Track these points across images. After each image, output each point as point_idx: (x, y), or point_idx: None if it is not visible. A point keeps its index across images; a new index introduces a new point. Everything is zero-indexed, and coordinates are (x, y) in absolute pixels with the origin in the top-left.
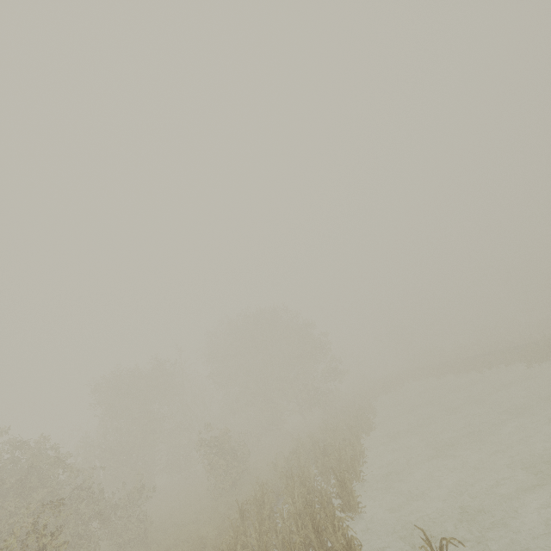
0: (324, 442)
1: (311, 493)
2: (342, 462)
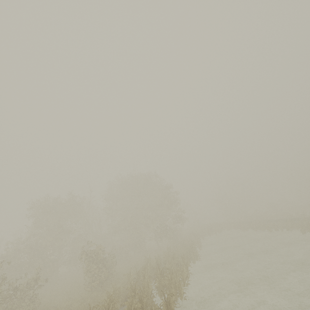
0: (165, 263)
1: (144, 308)
2: (172, 283)
